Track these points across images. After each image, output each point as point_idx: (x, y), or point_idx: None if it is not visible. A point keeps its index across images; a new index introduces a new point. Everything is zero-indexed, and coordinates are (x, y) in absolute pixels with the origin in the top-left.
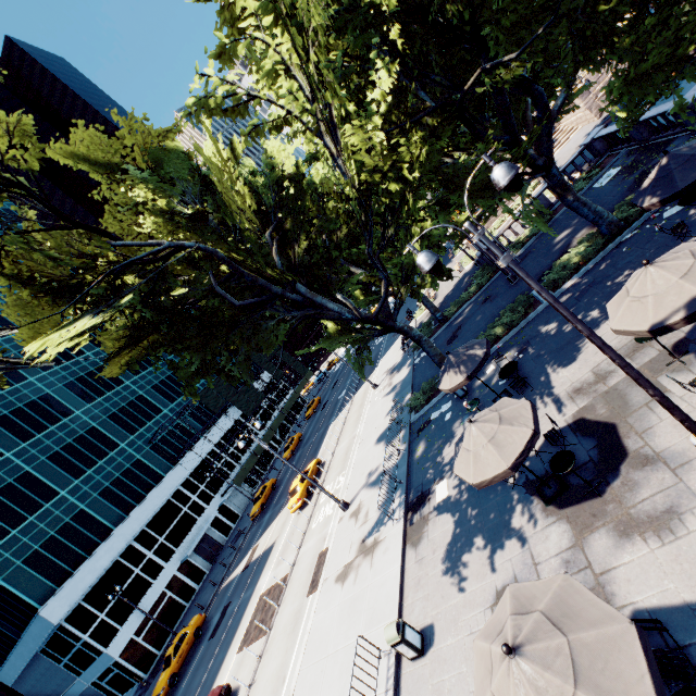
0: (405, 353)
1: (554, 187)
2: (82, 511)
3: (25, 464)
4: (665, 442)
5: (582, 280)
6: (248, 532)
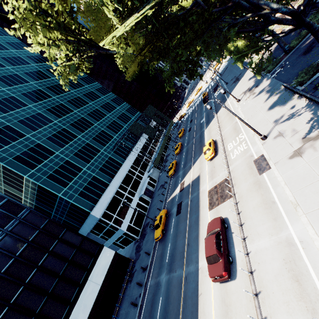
0: (256, 80)
1: None
2: (94, 176)
3: (65, 157)
4: None
5: None
6: (169, 182)
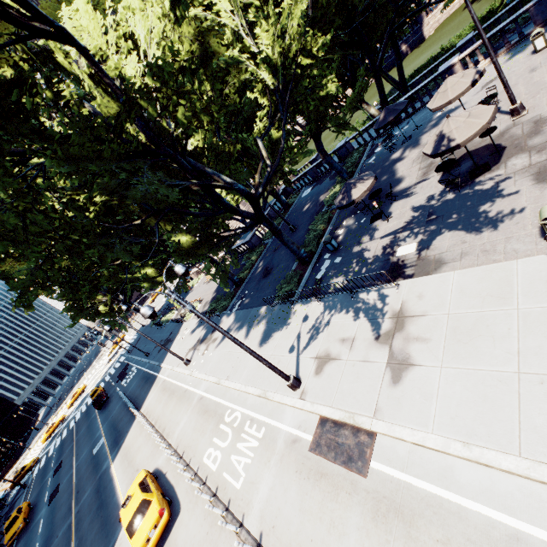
0: (207, 325)
1: (322, 150)
2: None
3: None
4: (496, 132)
5: None
6: None
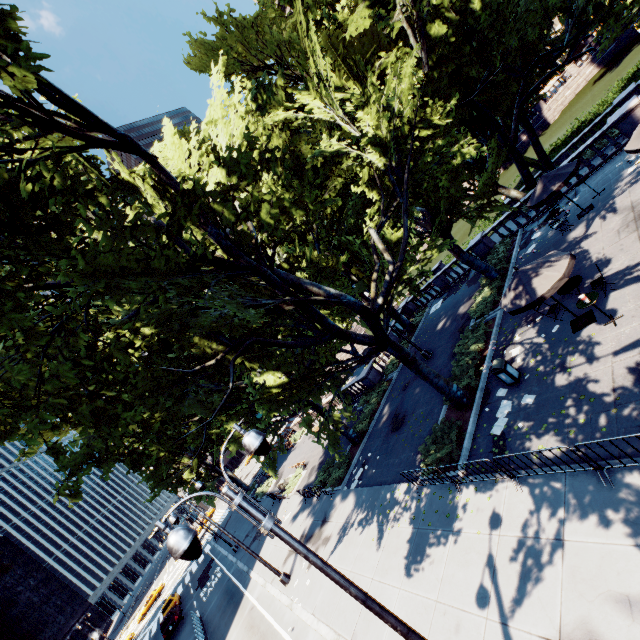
0: (314, 509)
1: (454, 247)
2: None
3: None
4: None
5: None
6: None
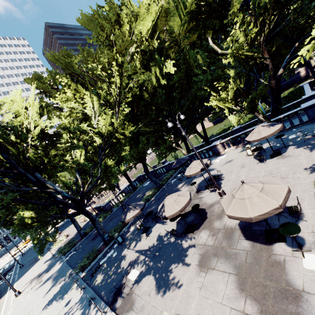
0: (50, 262)
1: (146, 170)
2: None
3: None
4: (211, 202)
5: (156, 197)
6: None
